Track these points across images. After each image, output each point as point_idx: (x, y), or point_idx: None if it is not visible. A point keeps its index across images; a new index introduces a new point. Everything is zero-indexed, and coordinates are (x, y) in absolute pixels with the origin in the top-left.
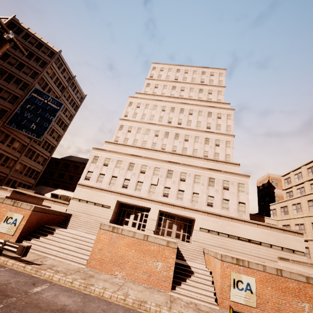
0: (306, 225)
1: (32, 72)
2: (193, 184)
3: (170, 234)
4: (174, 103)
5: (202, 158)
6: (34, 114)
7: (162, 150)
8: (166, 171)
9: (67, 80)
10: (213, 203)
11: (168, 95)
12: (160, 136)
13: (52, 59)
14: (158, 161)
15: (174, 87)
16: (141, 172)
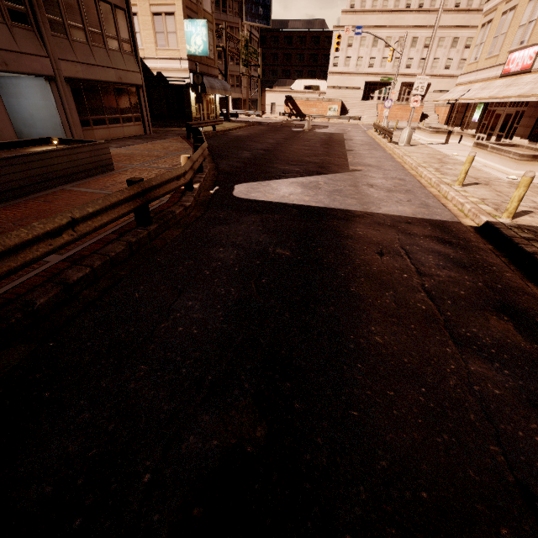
0: None
1: None
2: (436, 49)
3: (408, 100)
4: None
5: (452, 10)
6: None
7: (408, 9)
8: (410, 40)
9: None
10: (450, 65)
11: None
12: None
13: None
14: (404, 29)
15: None
16: (386, 47)
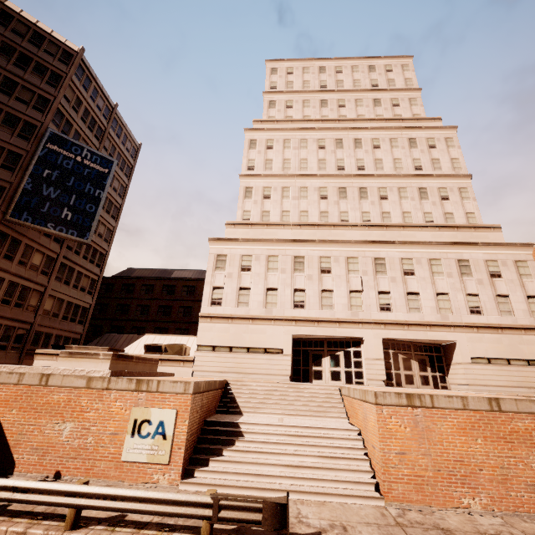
0: None
1: (35, 98)
2: (431, 278)
3: (412, 381)
4: (338, 131)
5: (427, 226)
6: (62, 188)
7: (347, 223)
8: (371, 262)
9: (104, 115)
10: (480, 306)
11: (320, 118)
12: (331, 198)
13: (69, 69)
14: (350, 245)
15: (324, 102)
16: (323, 272)
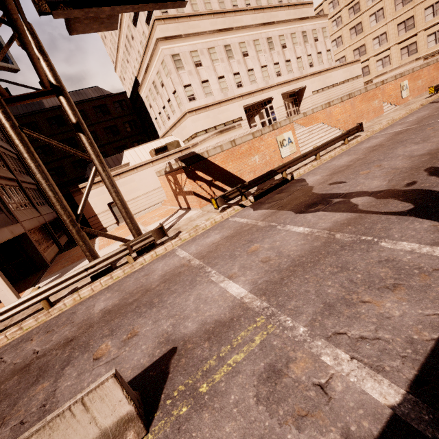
0: (348, 55)
1: None
2: (293, 48)
3: (291, 114)
4: None
5: (283, 6)
6: None
7: (241, 8)
8: (266, 42)
9: None
10: (312, 62)
11: None
12: None
13: None
14: (253, 29)
15: None
16: (244, 56)
